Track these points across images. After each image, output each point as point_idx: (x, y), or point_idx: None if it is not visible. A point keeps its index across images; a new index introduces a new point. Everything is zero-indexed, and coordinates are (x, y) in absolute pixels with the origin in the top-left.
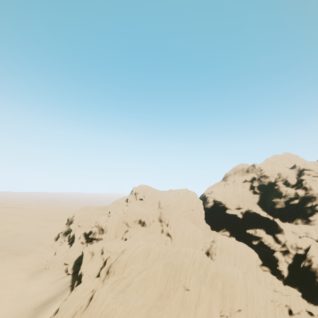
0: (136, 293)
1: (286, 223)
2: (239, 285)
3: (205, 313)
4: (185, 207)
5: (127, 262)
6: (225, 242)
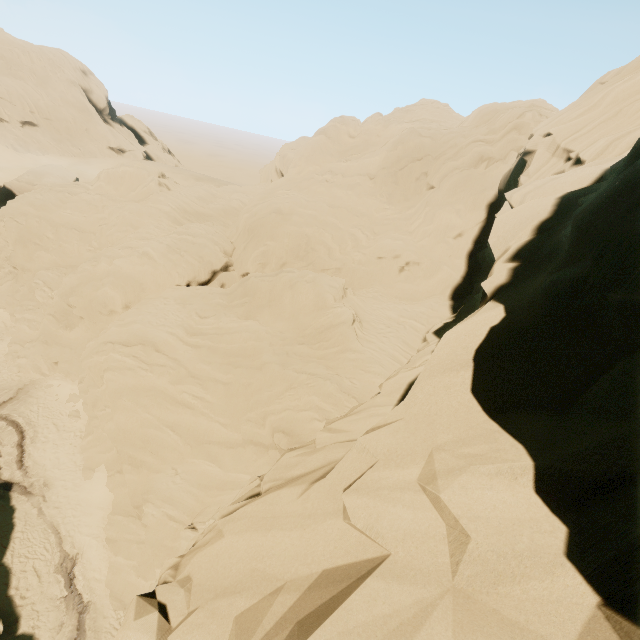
0: (64, 203)
1: (485, 460)
2: (107, 332)
3: (62, 289)
4: (392, 163)
5: (102, 175)
6: (278, 284)
